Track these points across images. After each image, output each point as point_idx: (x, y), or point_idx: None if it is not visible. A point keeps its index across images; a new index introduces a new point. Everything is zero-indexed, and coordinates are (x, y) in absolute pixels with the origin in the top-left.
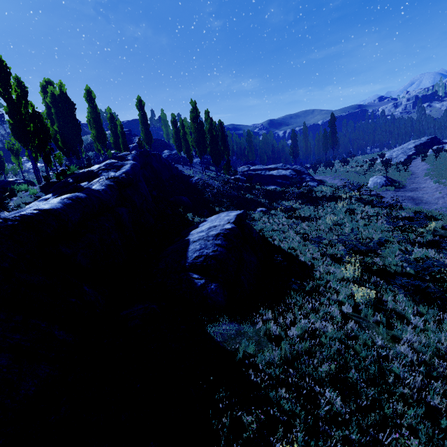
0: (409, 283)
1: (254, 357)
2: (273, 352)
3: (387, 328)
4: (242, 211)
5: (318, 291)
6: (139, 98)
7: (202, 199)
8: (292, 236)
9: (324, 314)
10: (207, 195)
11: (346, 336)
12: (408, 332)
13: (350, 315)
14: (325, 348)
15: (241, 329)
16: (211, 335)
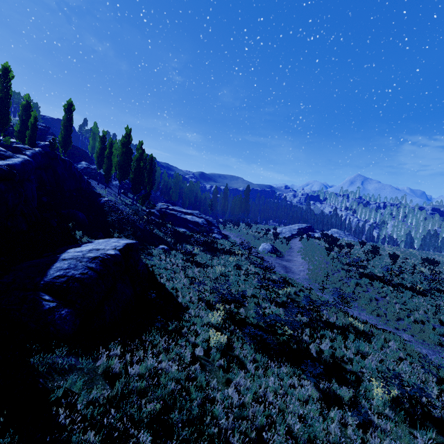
0: (254, 333)
1: (77, 397)
2: (102, 390)
3: (226, 372)
4: (135, 241)
5: (181, 332)
6: (70, 101)
7: (104, 221)
8: (181, 277)
9: (176, 355)
10: (113, 219)
11: (187, 377)
12: (239, 375)
13: (201, 358)
14: (160, 388)
15: (78, 364)
16: (32, 368)
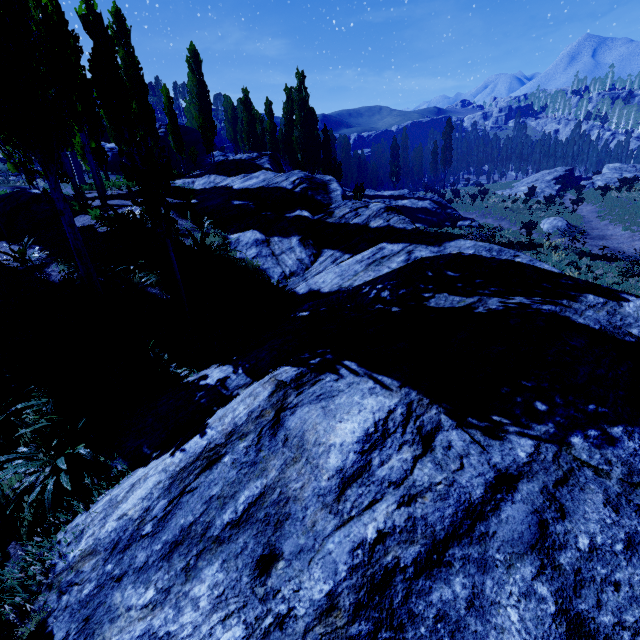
0: None
1: None
2: None
3: None
4: None
5: None
6: (193, 47)
7: None
8: None
9: None
10: None
11: None
12: None
13: None
14: None
15: None
16: None
